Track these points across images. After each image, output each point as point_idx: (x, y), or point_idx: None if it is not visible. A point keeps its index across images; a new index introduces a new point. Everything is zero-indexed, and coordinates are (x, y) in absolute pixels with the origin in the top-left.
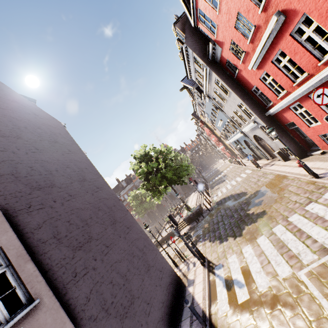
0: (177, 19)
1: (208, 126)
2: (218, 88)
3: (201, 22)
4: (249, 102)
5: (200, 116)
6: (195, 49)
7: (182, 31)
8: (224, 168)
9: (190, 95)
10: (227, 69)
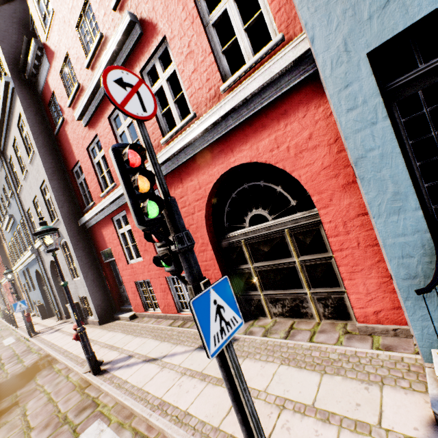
0: None
1: None
2: (20, 141)
3: None
4: (60, 188)
5: None
6: (4, 39)
7: (1, 2)
8: None
9: None
10: (50, 113)
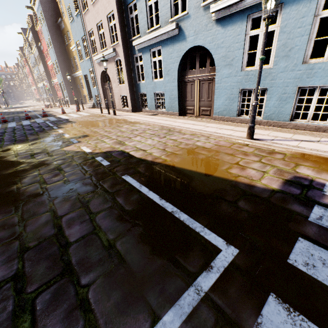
0: (32, 15)
1: (30, 67)
2: (39, 58)
3: (39, 33)
4: (47, 73)
5: (27, 55)
6: (34, 35)
7: (32, 22)
8: (29, 102)
9: (24, 41)
10: (44, 56)
